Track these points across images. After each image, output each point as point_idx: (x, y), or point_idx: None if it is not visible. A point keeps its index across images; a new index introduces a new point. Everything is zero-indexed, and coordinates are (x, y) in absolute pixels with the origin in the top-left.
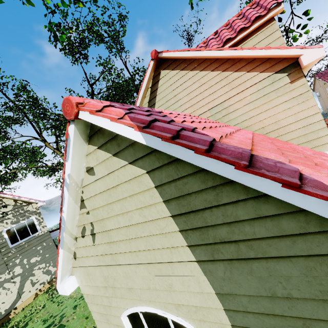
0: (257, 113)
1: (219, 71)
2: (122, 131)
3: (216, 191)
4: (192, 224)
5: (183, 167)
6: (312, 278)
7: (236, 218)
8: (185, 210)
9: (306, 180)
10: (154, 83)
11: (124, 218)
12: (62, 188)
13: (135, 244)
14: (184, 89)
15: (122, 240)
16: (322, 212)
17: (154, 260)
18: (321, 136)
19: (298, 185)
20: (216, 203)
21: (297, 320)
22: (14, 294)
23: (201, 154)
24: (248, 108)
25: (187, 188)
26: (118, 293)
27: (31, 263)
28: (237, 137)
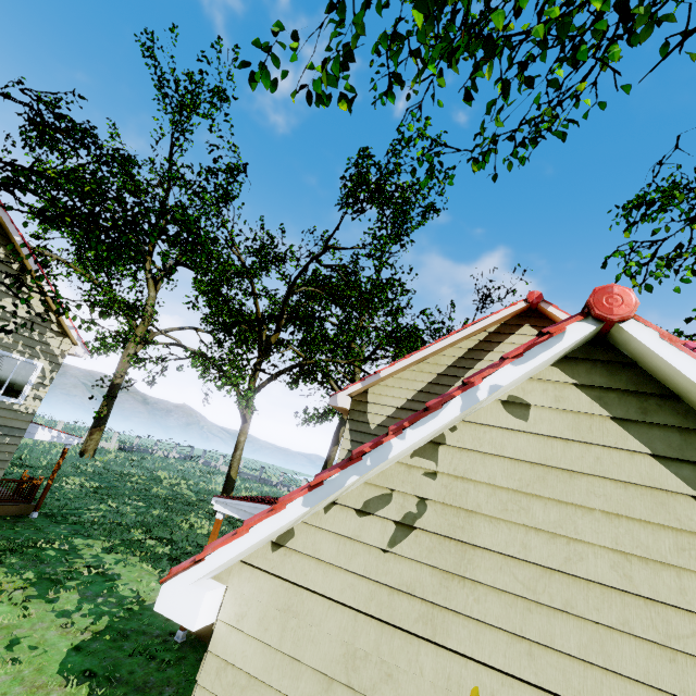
0: None
1: None
2: None
3: None
4: None
5: None
6: None
7: None
8: None
9: None
10: (500, 331)
11: (553, 547)
12: (450, 396)
13: (547, 623)
14: None
15: (504, 590)
16: None
17: None
18: None
19: None
20: None
21: None
22: None
23: None
24: None
25: None
26: None
27: None
28: None
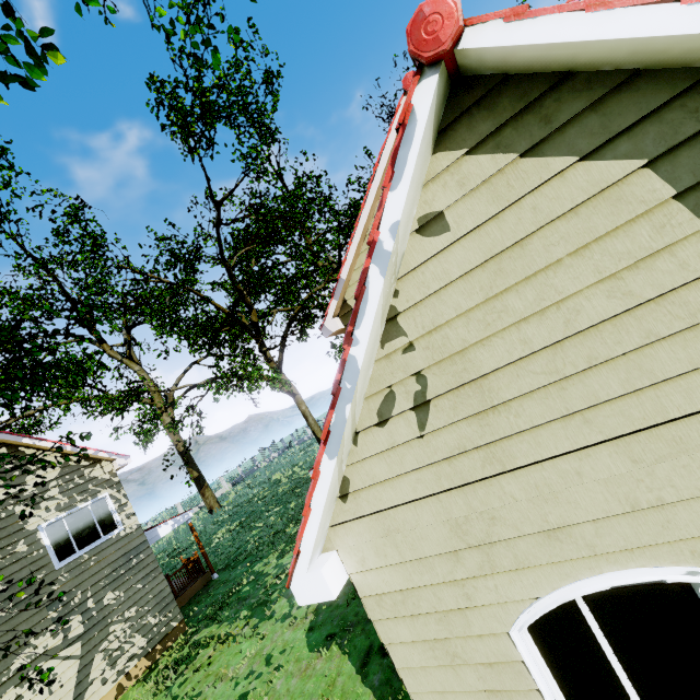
0: None
1: None
2: (630, 26)
3: None
4: None
5: None
6: None
7: None
8: None
9: None
10: None
11: (548, 323)
12: (365, 272)
13: (584, 388)
14: None
15: (533, 390)
16: None
17: (657, 415)
18: None
19: None
20: None
21: None
22: (68, 691)
23: None
24: None
25: None
26: (505, 559)
27: (105, 606)
28: None
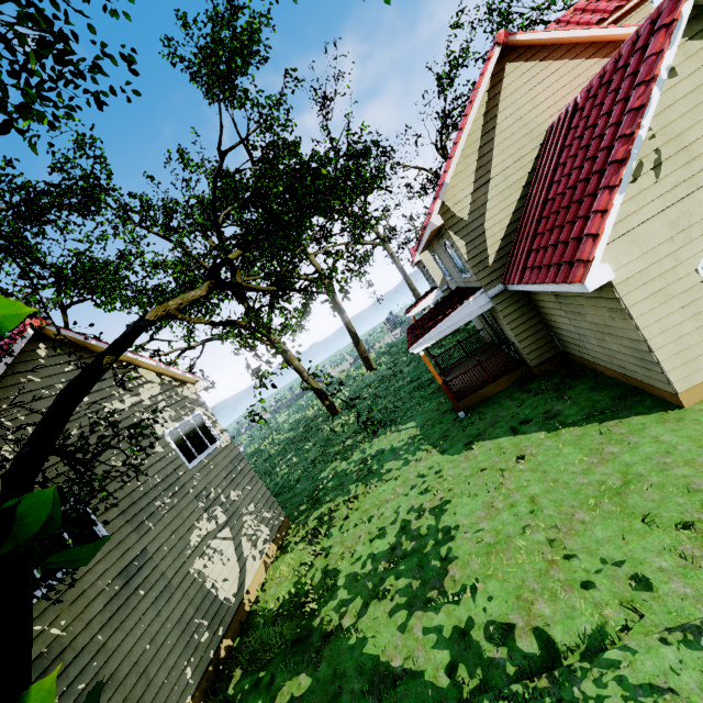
0: None
1: (597, 58)
2: None
3: None
4: None
5: None
6: None
7: None
8: None
9: None
10: (494, 84)
11: None
12: (651, 90)
13: None
14: (547, 88)
15: None
16: None
17: None
18: None
19: None
20: None
21: None
22: (234, 564)
23: None
24: None
25: None
26: (696, 232)
27: (233, 501)
28: None
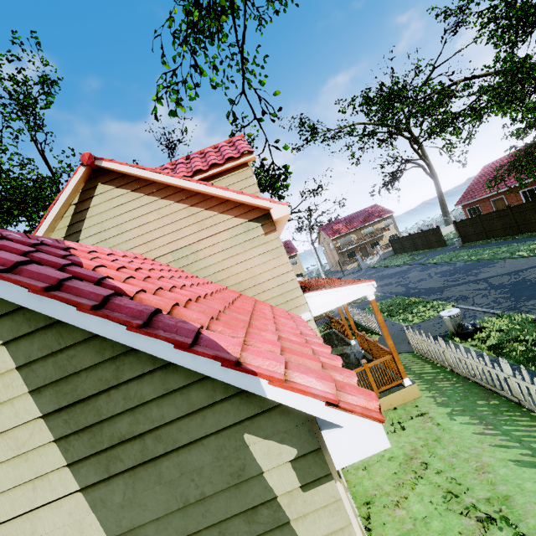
0: (232, 264)
1: (186, 204)
2: None
3: (117, 364)
4: (79, 423)
5: (71, 332)
6: (223, 460)
7: (141, 399)
8: (67, 401)
9: (202, 339)
10: (83, 199)
11: None
12: None
13: None
14: (135, 218)
15: None
16: (209, 372)
17: None
18: (296, 297)
19: (188, 345)
20: (116, 381)
21: (213, 530)
22: None
23: (86, 312)
24: (222, 256)
25: (75, 364)
26: None
27: None
28: (180, 292)
